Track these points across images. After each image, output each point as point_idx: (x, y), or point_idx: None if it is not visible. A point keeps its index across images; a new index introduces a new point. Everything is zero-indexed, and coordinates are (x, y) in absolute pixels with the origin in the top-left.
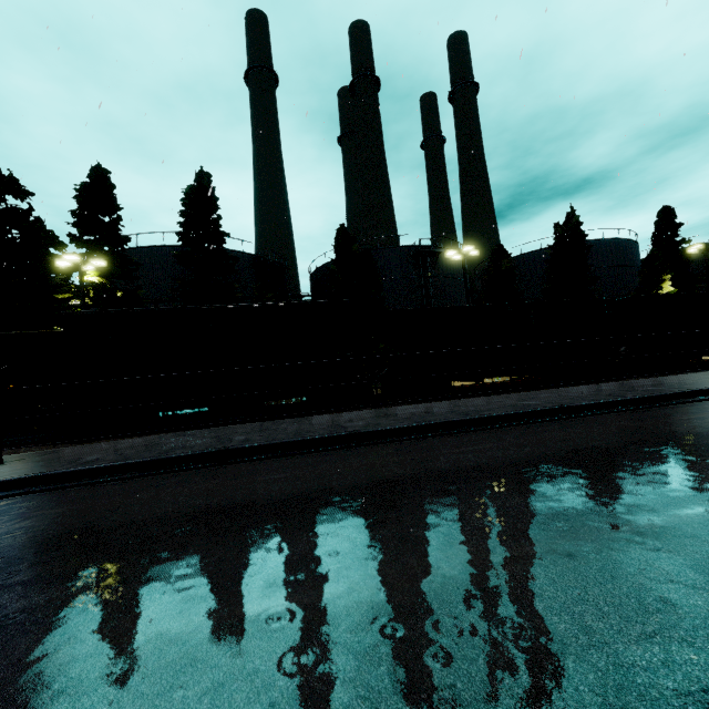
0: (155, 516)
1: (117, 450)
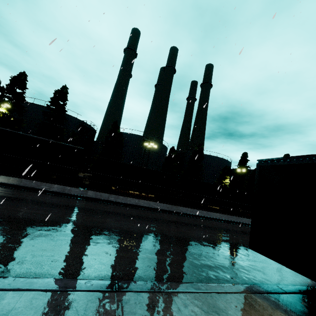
0: None
1: None
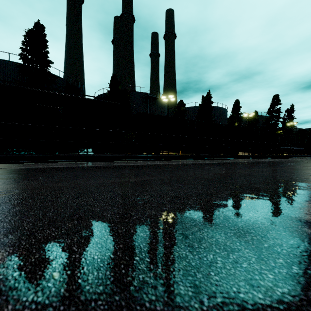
0: (13, 168)
1: None
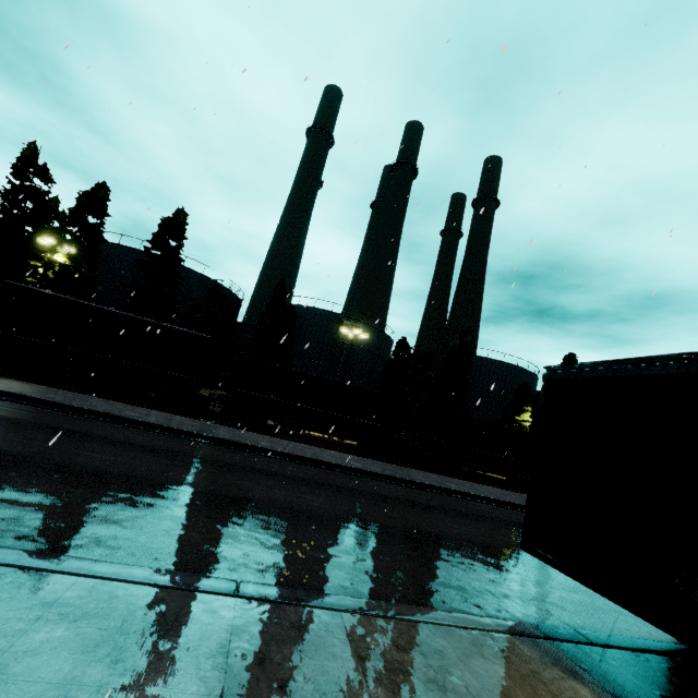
0: None
1: None
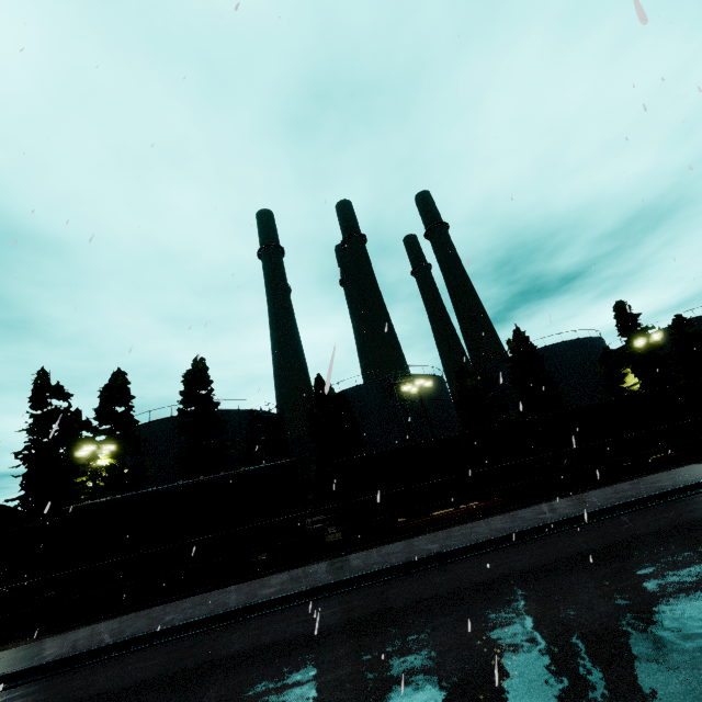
0: None
1: (74, 641)
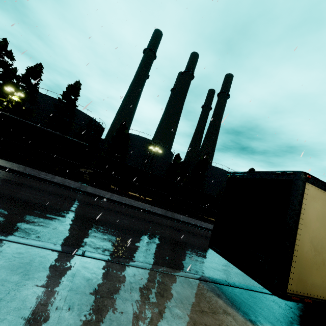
0: None
1: None
